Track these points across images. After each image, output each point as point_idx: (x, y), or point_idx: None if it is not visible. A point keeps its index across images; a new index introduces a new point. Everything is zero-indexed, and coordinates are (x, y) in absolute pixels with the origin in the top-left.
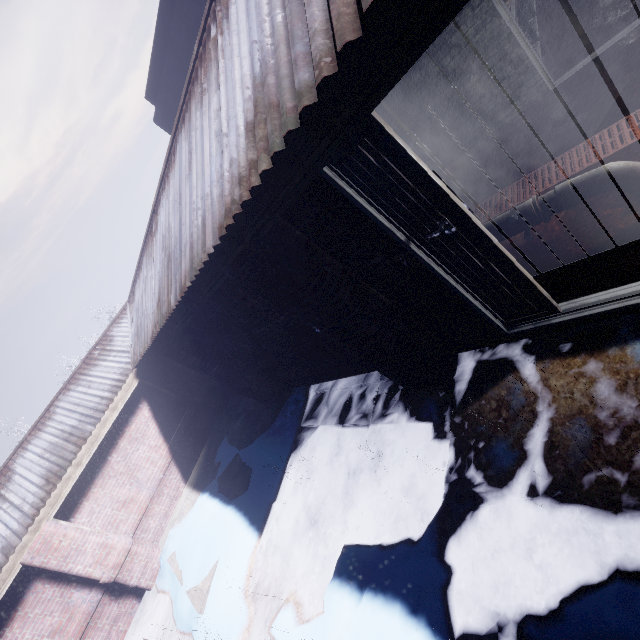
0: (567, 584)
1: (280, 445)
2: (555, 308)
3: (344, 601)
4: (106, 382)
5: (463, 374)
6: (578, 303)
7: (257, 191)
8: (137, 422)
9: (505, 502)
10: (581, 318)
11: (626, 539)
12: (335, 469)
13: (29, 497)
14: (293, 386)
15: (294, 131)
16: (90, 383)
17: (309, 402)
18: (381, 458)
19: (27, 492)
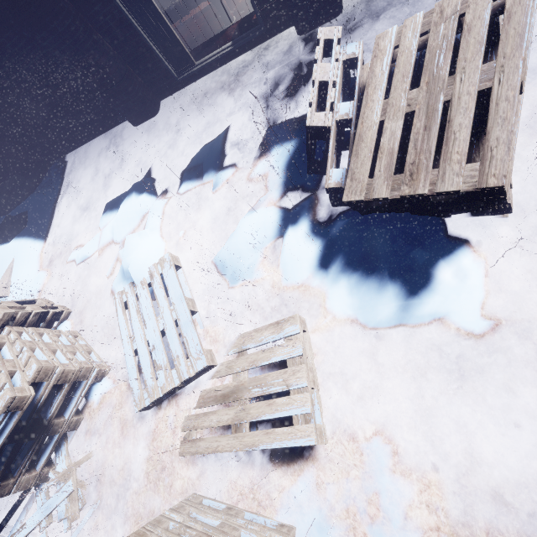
0: (193, 156)
1: (49, 191)
2: (193, 61)
3: (110, 217)
4: None
5: (163, 109)
6: (202, 60)
7: None
8: None
9: (177, 146)
10: (203, 67)
11: (209, 136)
12: (97, 188)
13: None
14: (52, 158)
15: None
16: None
17: (69, 163)
18: (125, 166)
19: None
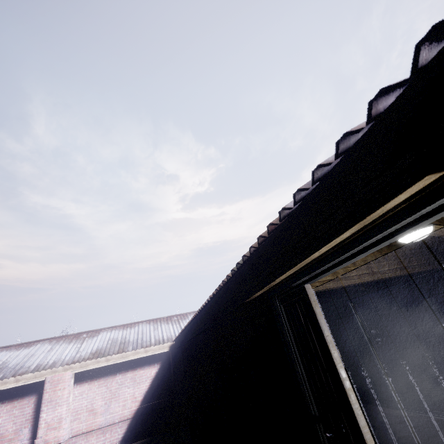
0: None
1: None
2: None
3: None
4: (160, 335)
5: None
6: None
7: (230, 285)
8: (145, 371)
9: None
10: None
11: None
12: None
13: (84, 351)
14: None
15: (247, 265)
16: (157, 328)
17: None
18: None
19: (87, 349)
